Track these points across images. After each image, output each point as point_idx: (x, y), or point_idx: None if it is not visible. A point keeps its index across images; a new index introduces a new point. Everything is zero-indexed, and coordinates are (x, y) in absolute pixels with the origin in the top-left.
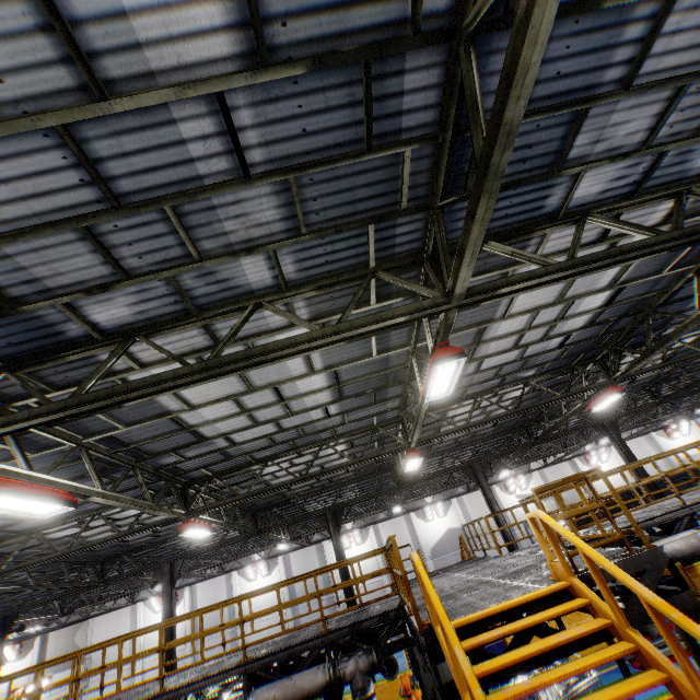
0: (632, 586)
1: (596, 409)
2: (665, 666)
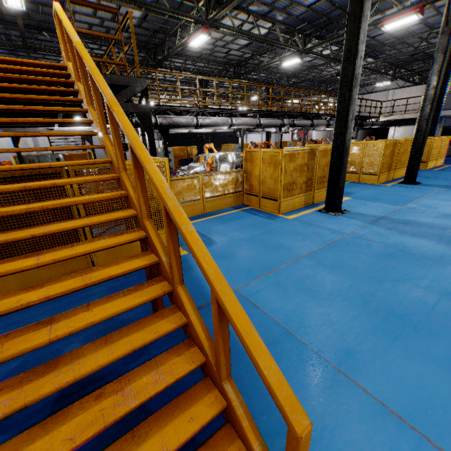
0: (72, 36)
1: (193, 45)
2: (82, 94)
